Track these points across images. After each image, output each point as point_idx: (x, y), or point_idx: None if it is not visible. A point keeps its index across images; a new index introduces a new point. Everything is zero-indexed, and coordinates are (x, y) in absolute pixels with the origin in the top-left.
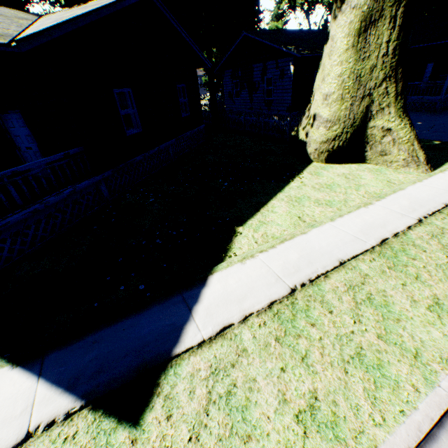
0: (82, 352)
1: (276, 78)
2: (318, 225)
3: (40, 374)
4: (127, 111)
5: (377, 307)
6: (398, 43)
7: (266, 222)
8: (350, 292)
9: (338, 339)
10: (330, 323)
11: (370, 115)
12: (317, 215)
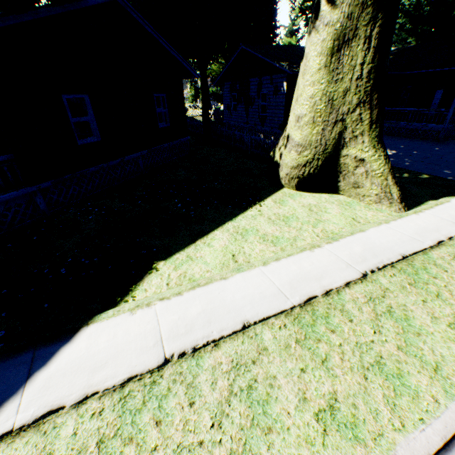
0: None
1: (271, 93)
2: (247, 268)
3: None
4: (81, 118)
5: (253, 404)
6: (373, 66)
7: (194, 257)
8: (232, 374)
9: (177, 452)
10: (180, 423)
11: (343, 142)
12: (255, 254)
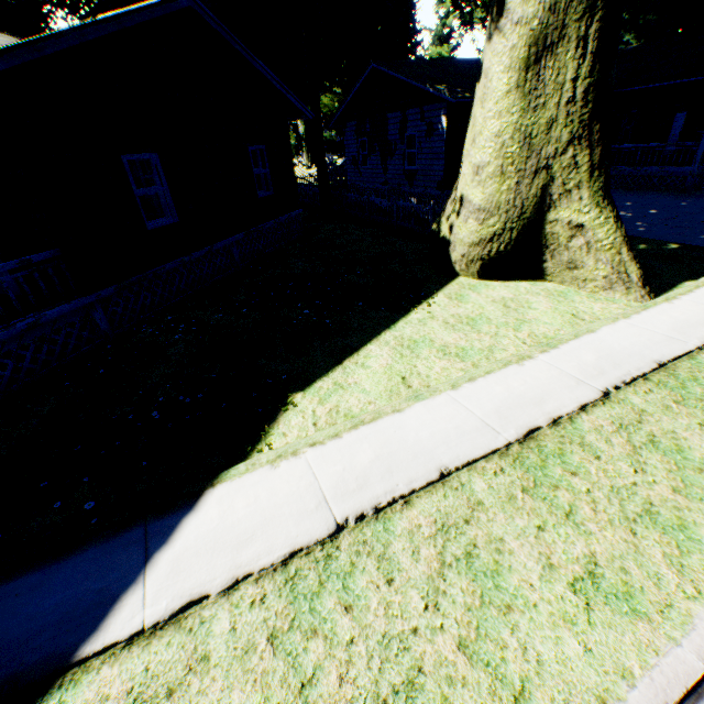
0: None
1: (422, 135)
2: (428, 395)
3: None
4: (150, 190)
5: (478, 576)
6: (592, 81)
7: (345, 385)
8: (438, 540)
9: (384, 644)
10: (380, 607)
11: (549, 200)
12: (435, 375)
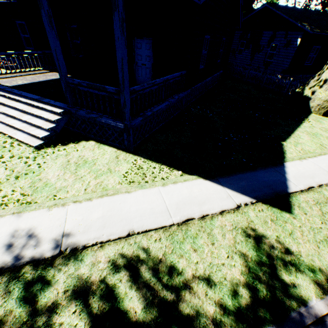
0: (236, 181)
1: (282, 45)
2: None
3: (222, 185)
4: (204, 52)
5: None
6: None
7: (299, 143)
8: None
9: None
10: None
11: None
12: None
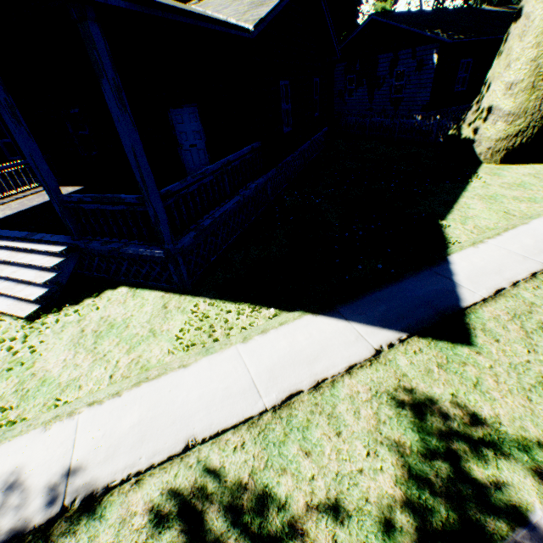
0: (370, 306)
1: (411, 70)
2: (536, 217)
3: (346, 319)
4: (285, 106)
5: None
6: None
7: (469, 217)
8: None
9: None
10: None
11: None
12: (525, 210)
